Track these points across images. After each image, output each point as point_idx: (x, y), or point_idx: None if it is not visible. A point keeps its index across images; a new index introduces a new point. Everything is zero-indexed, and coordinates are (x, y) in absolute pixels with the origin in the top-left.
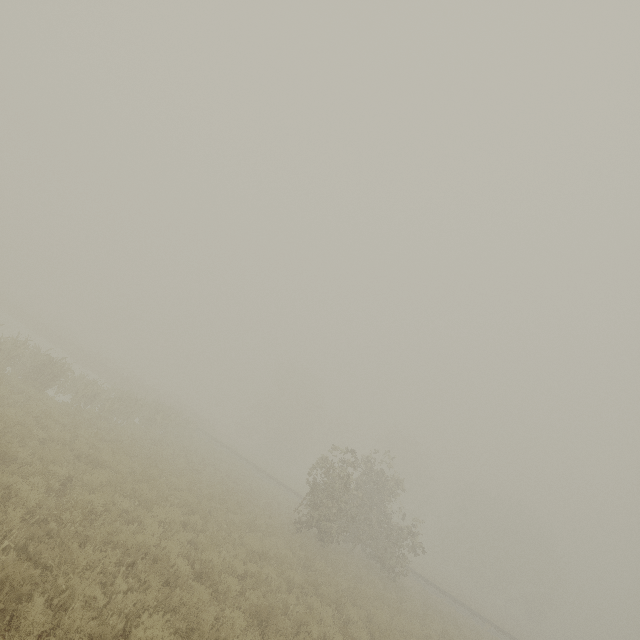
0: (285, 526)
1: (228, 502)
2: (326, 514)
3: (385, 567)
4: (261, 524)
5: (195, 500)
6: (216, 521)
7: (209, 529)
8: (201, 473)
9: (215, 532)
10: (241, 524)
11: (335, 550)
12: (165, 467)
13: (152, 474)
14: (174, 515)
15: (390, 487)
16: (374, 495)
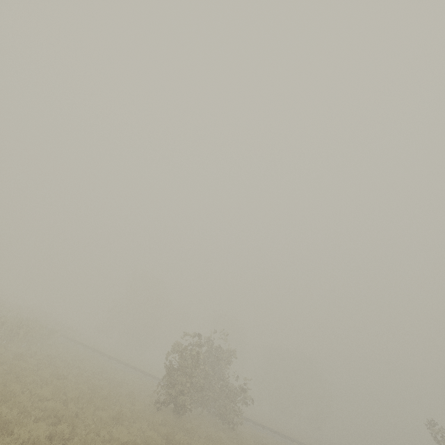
0: (146, 408)
1: (94, 400)
2: (181, 390)
3: (226, 421)
4: (126, 413)
5: (61, 407)
6: (83, 423)
7: (77, 434)
8: (66, 377)
9: (83, 435)
10: (108, 419)
11: (188, 418)
12: (28, 380)
13: (13, 391)
14: (38, 431)
15: (226, 357)
16: (215, 366)
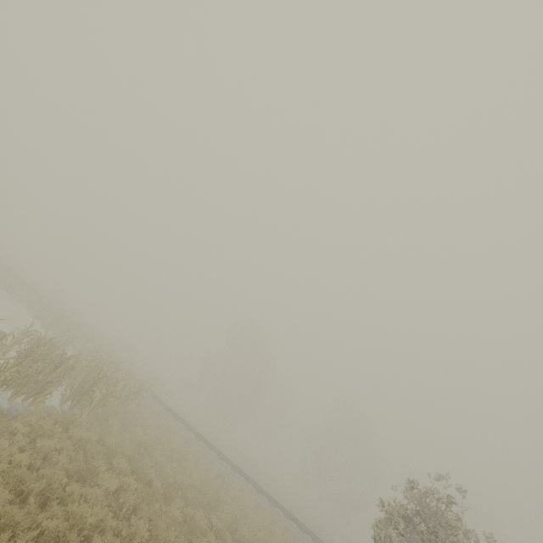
0: None
1: None
2: None
3: None
4: None
5: None
6: None
7: None
8: None
9: None
10: None
11: None
12: None
13: None
14: None
15: None
16: None
